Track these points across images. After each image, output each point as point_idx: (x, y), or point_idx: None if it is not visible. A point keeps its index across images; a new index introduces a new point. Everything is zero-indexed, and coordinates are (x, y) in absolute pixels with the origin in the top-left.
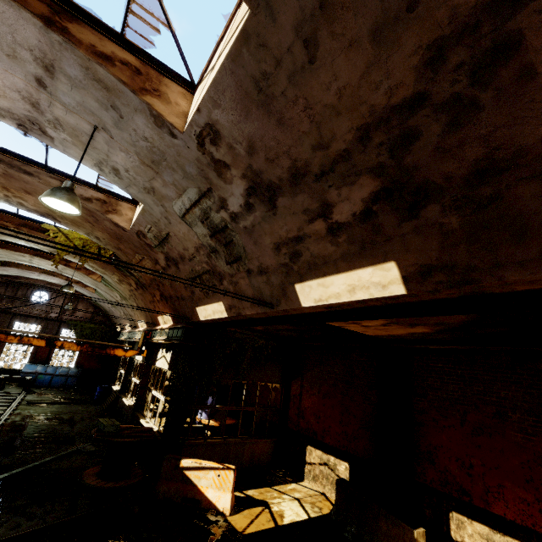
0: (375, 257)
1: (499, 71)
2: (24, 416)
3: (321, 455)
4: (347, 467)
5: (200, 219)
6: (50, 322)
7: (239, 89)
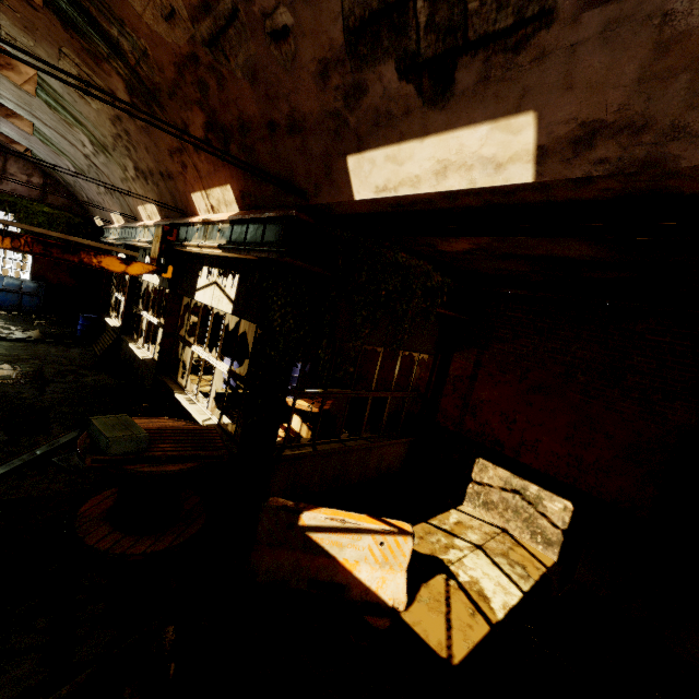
0: None
1: None
2: None
3: (508, 477)
4: (569, 508)
5: None
6: None
7: None
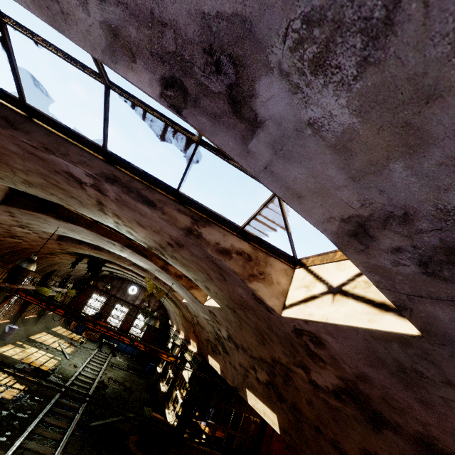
0: (271, 406)
1: (290, 380)
2: (108, 376)
3: None
4: None
5: (211, 325)
6: (134, 307)
7: (221, 315)
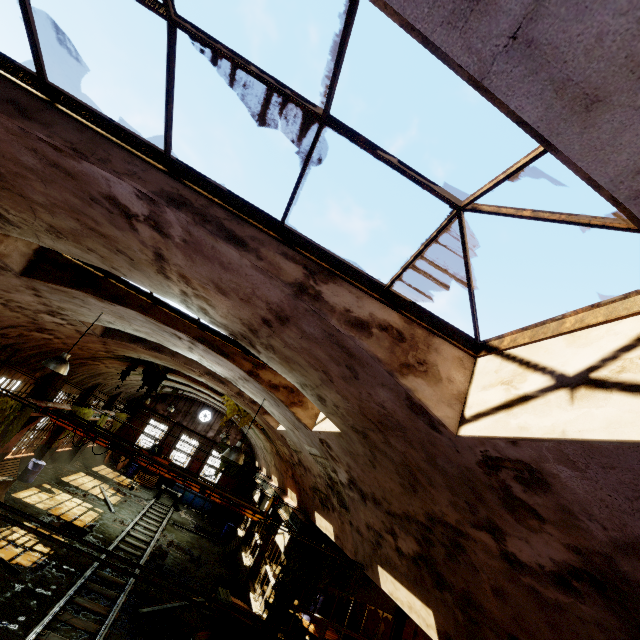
0: (422, 596)
1: (461, 553)
2: (168, 540)
3: None
4: None
5: (321, 464)
6: (206, 441)
7: (340, 445)
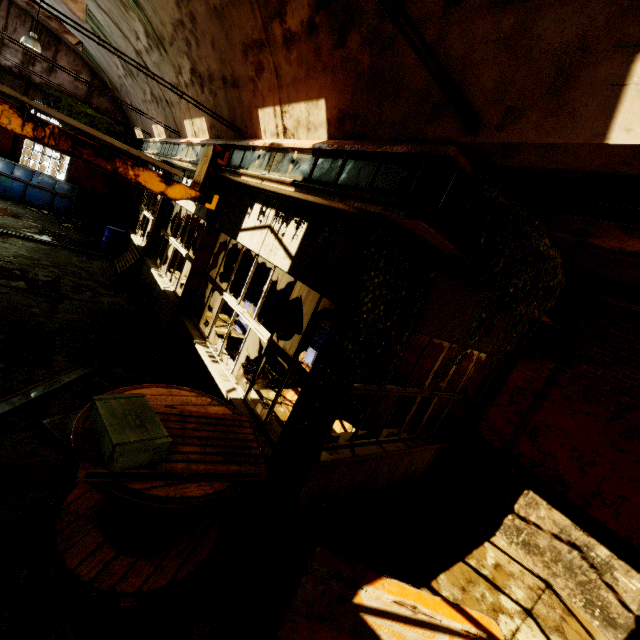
0: None
1: None
2: None
3: (567, 526)
4: None
5: None
6: (4, 74)
7: None
